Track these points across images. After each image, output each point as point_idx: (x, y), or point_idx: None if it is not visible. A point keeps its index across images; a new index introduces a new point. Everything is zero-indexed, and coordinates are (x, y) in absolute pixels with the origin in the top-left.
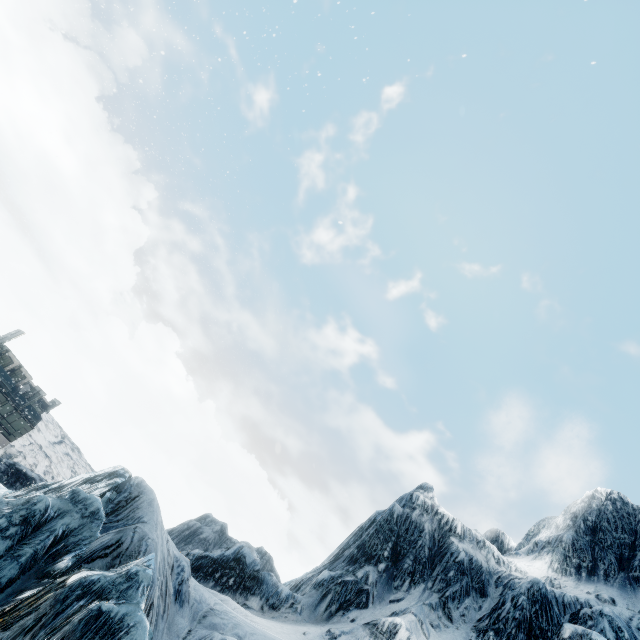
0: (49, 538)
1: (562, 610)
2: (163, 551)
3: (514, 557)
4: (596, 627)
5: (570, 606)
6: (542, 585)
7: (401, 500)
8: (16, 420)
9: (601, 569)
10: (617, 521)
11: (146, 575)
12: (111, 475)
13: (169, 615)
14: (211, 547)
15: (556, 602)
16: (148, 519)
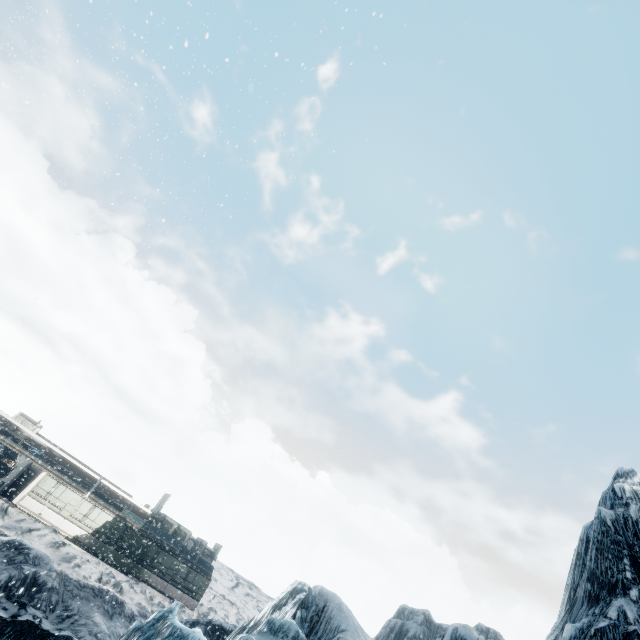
0: None
1: None
2: None
3: None
4: None
5: None
6: None
7: (604, 501)
8: (195, 578)
9: None
10: None
11: None
12: (292, 594)
13: None
14: None
15: None
16: (345, 626)
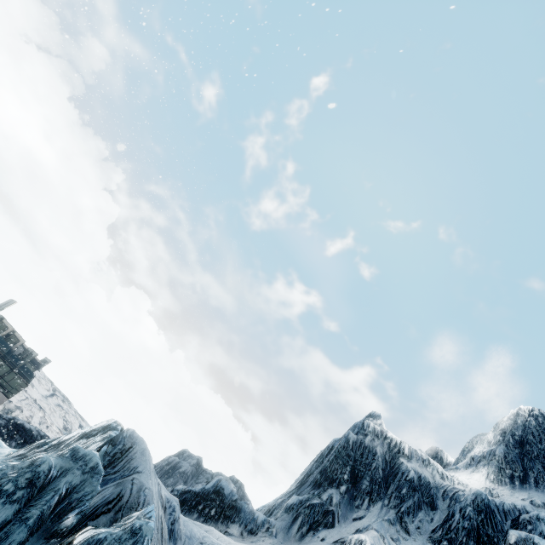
0: (54, 498)
1: (503, 517)
2: (157, 496)
3: (455, 471)
4: (535, 531)
5: (510, 513)
6: (485, 496)
7: (354, 428)
8: (12, 379)
9: (531, 477)
10: (540, 434)
11: (149, 528)
12: (105, 429)
13: None
14: (189, 479)
15: (497, 510)
16: (142, 468)
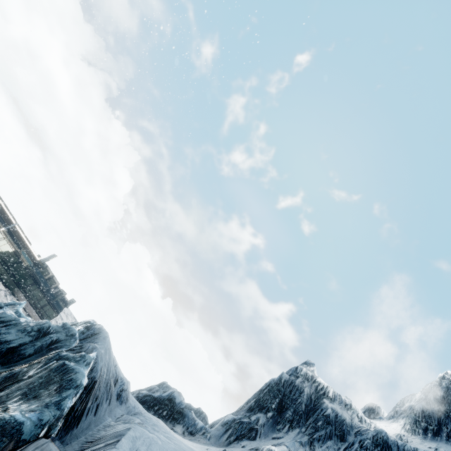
0: (49, 340)
1: None
2: (110, 366)
3: (378, 420)
4: None
5: None
6: (384, 434)
7: (289, 371)
8: (48, 309)
9: (444, 432)
10: None
11: (90, 357)
12: (86, 323)
13: (112, 405)
14: None
15: (397, 449)
16: (101, 344)
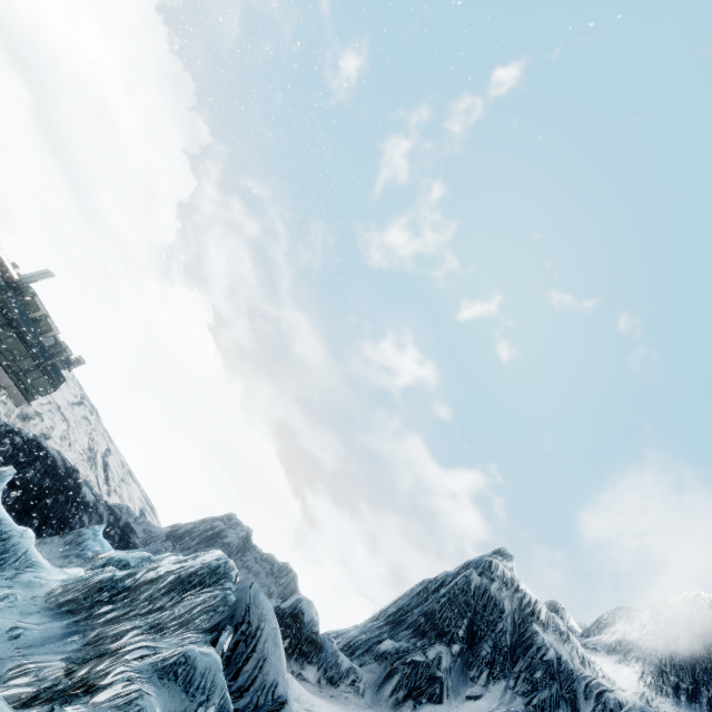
0: None
1: None
2: None
3: (592, 653)
4: None
5: None
6: None
7: (476, 565)
8: (37, 378)
9: (704, 696)
10: None
11: None
12: (212, 574)
13: None
14: (234, 553)
15: None
16: (282, 685)
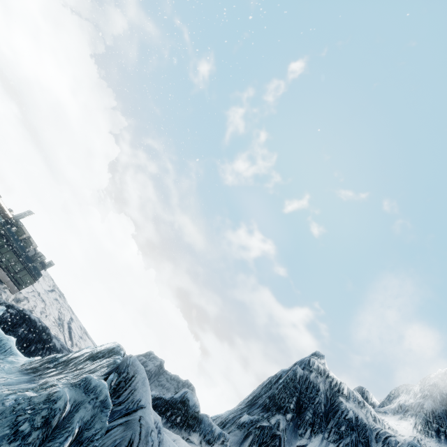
0: (67, 439)
1: None
2: None
3: (383, 415)
4: None
5: None
6: None
7: (301, 363)
8: (24, 275)
9: None
10: None
11: None
12: (110, 352)
13: None
14: (153, 377)
15: None
16: (144, 401)
